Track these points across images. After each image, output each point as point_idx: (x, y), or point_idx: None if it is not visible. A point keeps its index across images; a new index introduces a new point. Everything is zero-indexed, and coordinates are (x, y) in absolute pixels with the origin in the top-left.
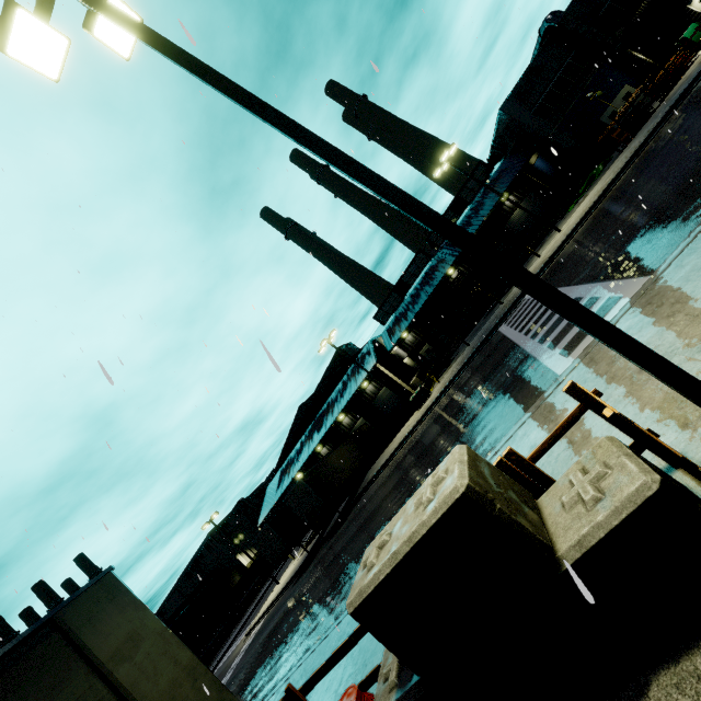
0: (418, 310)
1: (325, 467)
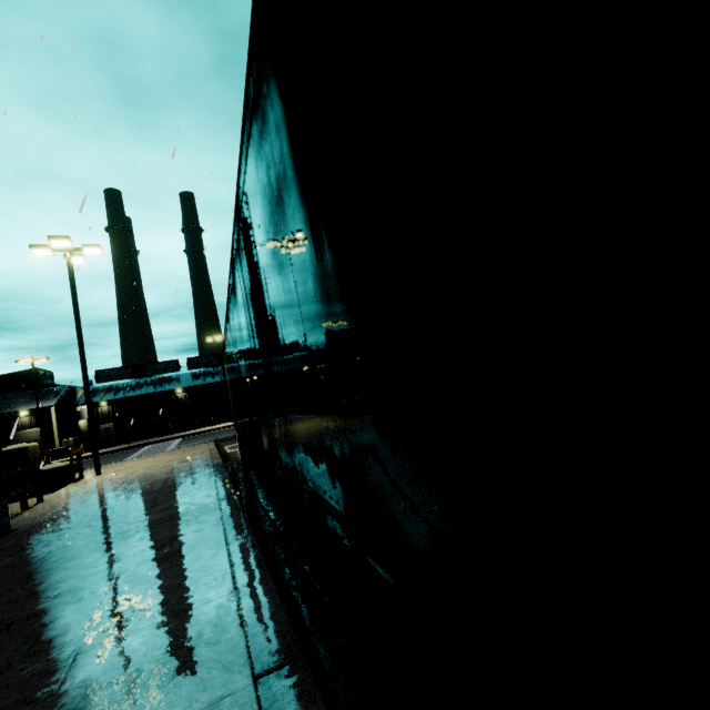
0: (130, 396)
1: None
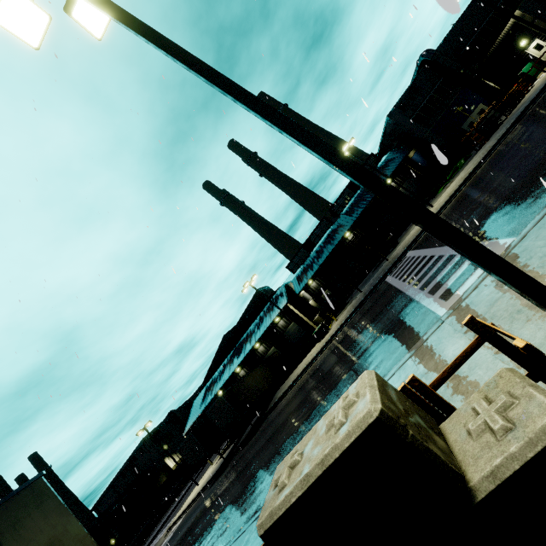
0: (322, 263)
1: (242, 386)
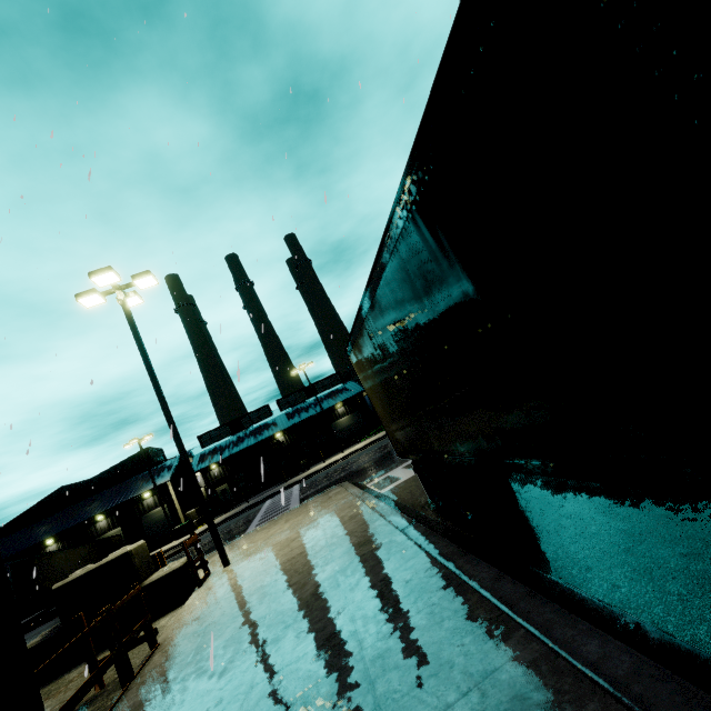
0: (235, 452)
1: (45, 562)
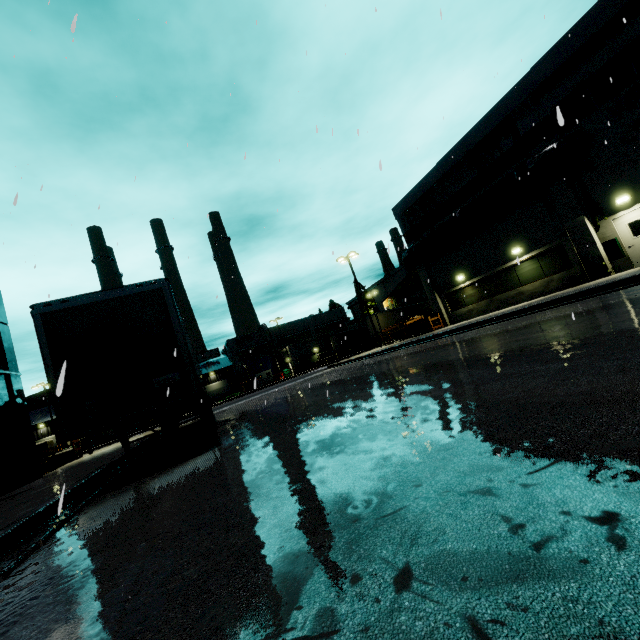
0: None
1: None
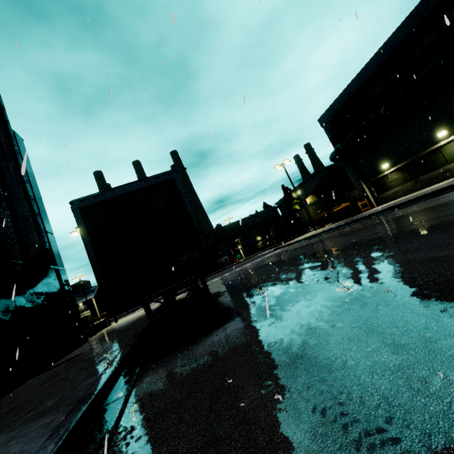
0: None
1: None
